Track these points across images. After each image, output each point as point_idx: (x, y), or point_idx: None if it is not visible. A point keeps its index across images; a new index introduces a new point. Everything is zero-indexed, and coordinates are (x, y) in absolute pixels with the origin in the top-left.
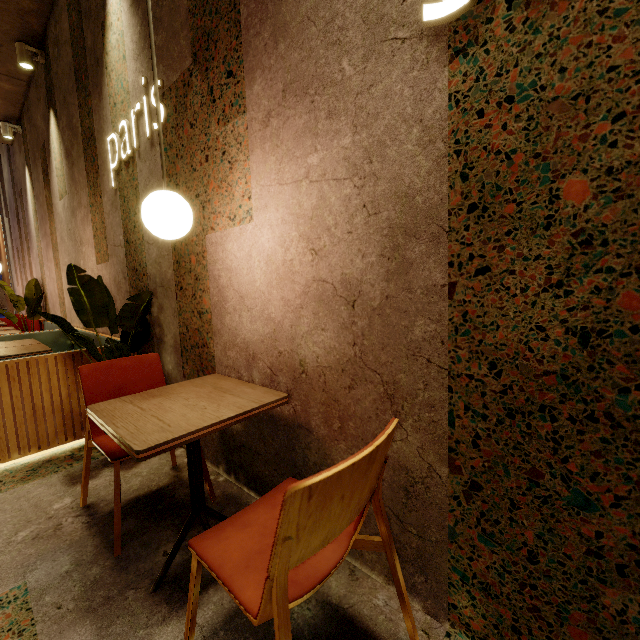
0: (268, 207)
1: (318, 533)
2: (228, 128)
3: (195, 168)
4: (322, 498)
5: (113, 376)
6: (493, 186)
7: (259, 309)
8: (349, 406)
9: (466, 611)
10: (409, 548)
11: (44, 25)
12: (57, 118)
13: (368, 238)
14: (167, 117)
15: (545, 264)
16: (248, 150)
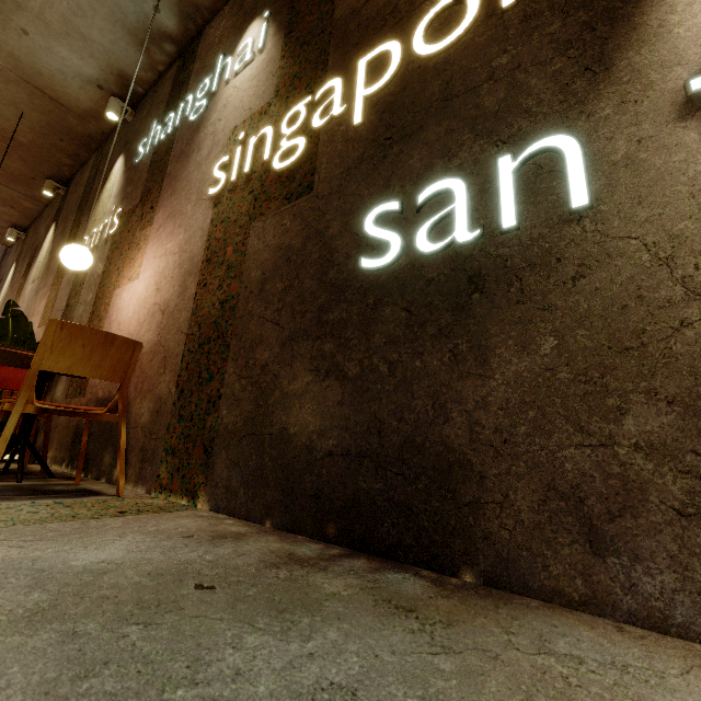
0: (147, 270)
1: (65, 358)
2: (143, 232)
3: (122, 254)
4: (70, 335)
5: (5, 371)
6: (214, 251)
7: (126, 329)
8: (148, 372)
9: (163, 475)
10: (150, 451)
11: (74, 173)
12: (56, 228)
13: (177, 278)
14: (119, 227)
15: (220, 278)
16: (148, 243)
